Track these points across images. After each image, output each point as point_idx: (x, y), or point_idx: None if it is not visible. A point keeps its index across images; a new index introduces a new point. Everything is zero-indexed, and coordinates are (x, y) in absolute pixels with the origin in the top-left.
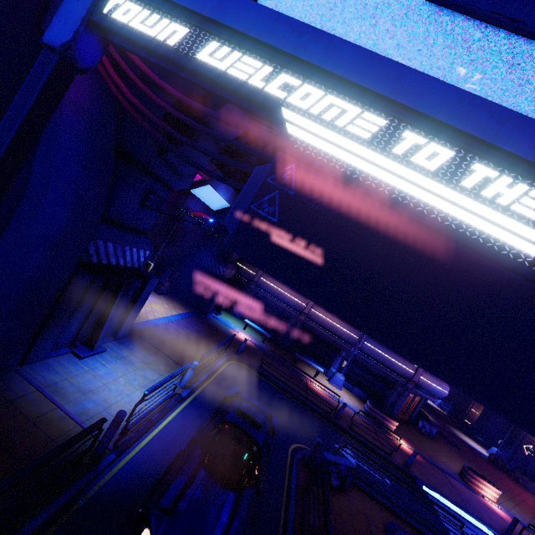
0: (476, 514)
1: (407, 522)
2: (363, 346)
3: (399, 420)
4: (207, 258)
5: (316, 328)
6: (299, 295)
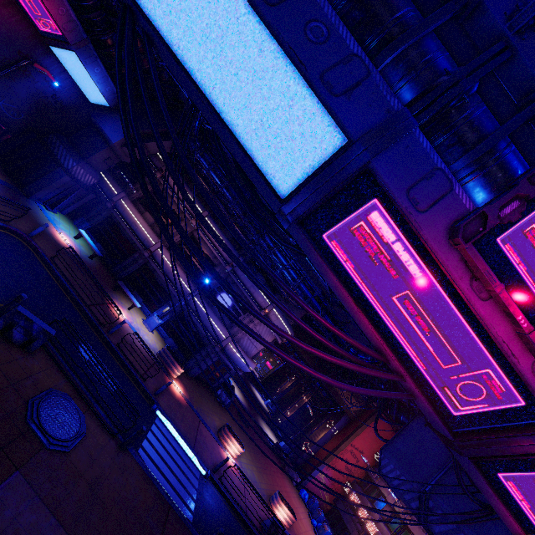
0: (198, 450)
1: (89, 403)
2: (191, 300)
3: (200, 381)
4: (60, 145)
5: (156, 269)
6: (153, 233)
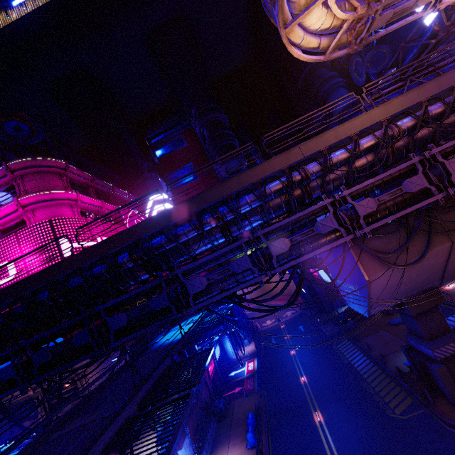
0: None
1: None
2: None
3: None
4: None
5: None
6: None
